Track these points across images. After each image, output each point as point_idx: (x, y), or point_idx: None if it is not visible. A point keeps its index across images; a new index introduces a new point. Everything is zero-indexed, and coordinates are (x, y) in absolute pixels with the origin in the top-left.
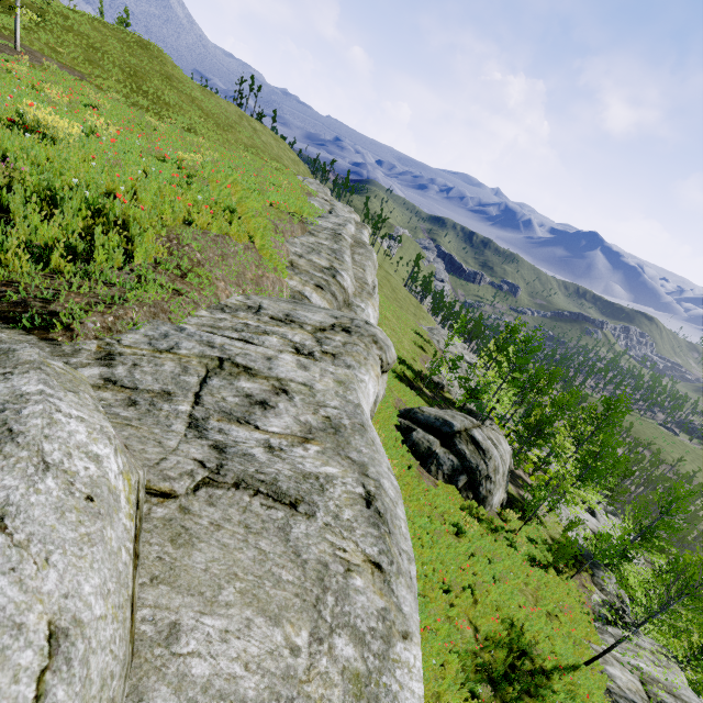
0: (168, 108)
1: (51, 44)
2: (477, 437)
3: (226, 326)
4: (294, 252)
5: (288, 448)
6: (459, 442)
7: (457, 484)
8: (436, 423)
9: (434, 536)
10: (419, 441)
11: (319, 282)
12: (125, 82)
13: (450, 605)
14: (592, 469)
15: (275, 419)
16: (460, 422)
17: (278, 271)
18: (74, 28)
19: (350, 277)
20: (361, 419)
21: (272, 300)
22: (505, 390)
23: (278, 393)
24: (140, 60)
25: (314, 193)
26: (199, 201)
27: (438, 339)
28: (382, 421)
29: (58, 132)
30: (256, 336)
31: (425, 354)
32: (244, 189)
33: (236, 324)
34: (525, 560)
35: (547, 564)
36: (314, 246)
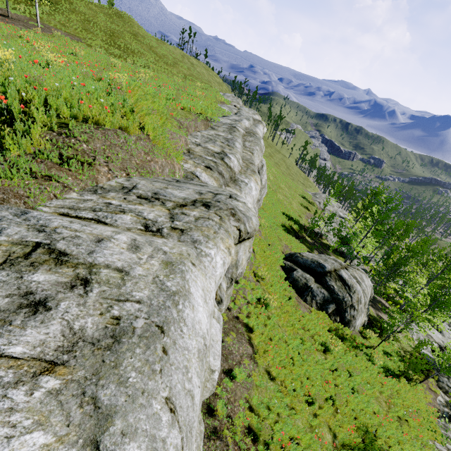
0: (133, 54)
1: (61, 21)
2: (344, 276)
3: (86, 207)
4: (194, 142)
5: (2, 391)
6: (329, 279)
7: (327, 311)
8: (312, 265)
9: (304, 355)
10: (298, 278)
11: (208, 164)
12: (107, 41)
13: (314, 415)
14: (441, 301)
15: (34, 329)
16: (331, 264)
17: (170, 157)
18: (76, 9)
19: (237, 159)
20: (165, 315)
21: (151, 180)
22: (369, 238)
23: (74, 286)
24: (117, 26)
25: (227, 102)
26: (103, 104)
27: (319, 201)
28: (270, 263)
29: (0, 59)
30: (111, 215)
31: (309, 212)
32: (147, 94)
33: (98, 204)
34: (381, 372)
35: (399, 373)
36: (212, 137)
